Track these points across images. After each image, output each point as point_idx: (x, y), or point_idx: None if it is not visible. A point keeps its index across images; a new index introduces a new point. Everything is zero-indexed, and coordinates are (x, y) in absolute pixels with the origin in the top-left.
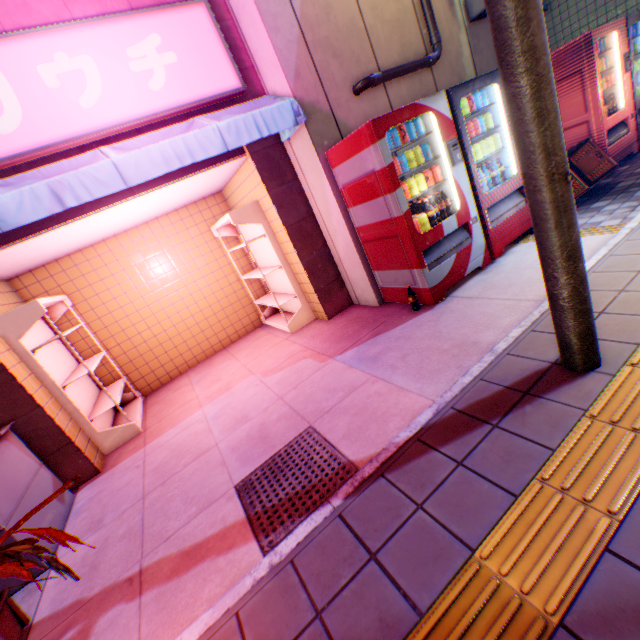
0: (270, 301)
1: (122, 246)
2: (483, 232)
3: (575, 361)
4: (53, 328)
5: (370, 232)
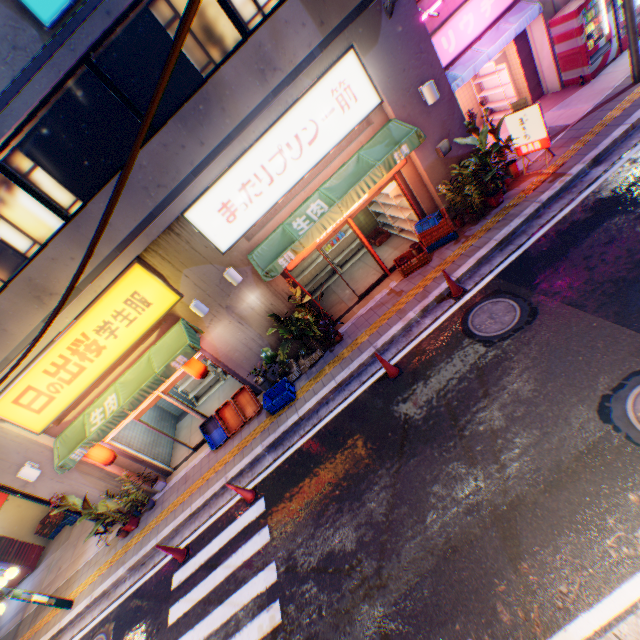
0: (496, 106)
1: None
2: (617, 42)
3: (635, 82)
4: None
5: (563, 56)
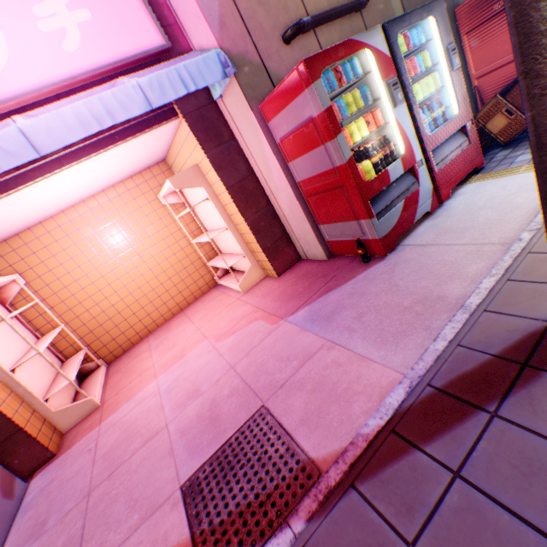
0: (221, 262)
1: (71, 221)
2: (429, 175)
3: None
4: (8, 307)
5: (312, 185)
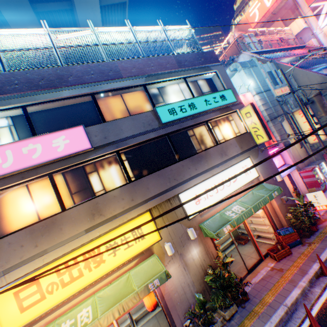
0: None
1: None
2: (326, 182)
3: None
4: None
5: (308, 182)
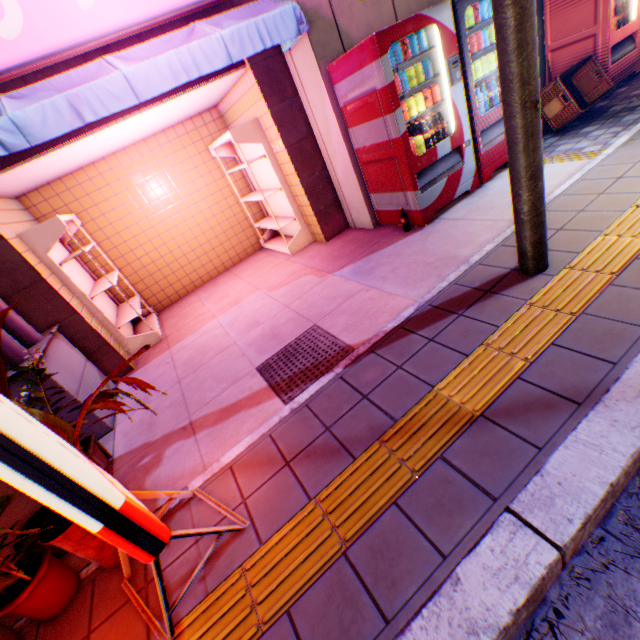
0: (270, 224)
1: (122, 165)
2: (475, 156)
3: (528, 266)
4: (67, 247)
5: (368, 154)
